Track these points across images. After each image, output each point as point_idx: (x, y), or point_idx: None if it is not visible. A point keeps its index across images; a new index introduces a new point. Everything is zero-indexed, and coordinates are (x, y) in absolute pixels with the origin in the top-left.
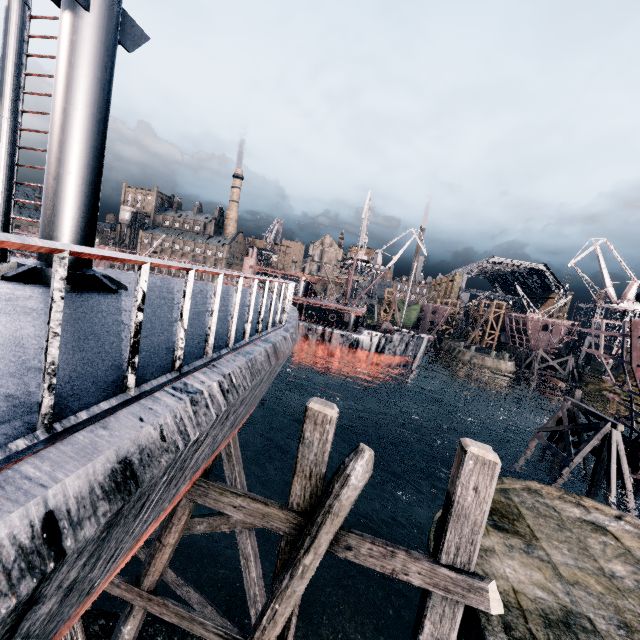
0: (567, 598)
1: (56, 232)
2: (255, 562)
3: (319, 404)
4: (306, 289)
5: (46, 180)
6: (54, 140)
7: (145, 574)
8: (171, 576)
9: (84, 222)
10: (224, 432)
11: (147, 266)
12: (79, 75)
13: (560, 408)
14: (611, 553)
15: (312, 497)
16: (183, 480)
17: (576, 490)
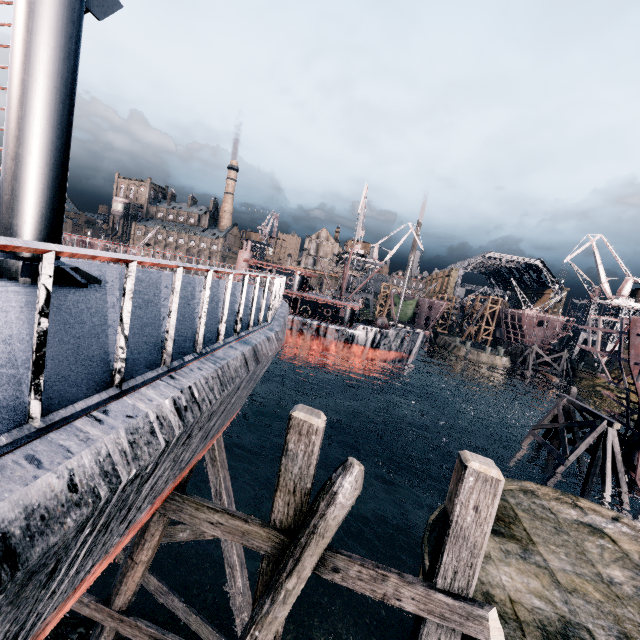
0: (565, 607)
1: (16, 219)
2: (241, 570)
3: (304, 412)
4: (301, 283)
5: (3, 161)
6: (11, 116)
7: (116, 593)
8: (154, 584)
9: (48, 209)
10: (193, 448)
11: (51, 256)
12: (38, 42)
13: (556, 405)
14: (609, 557)
15: (296, 514)
16: (136, 511)
17: (569, 486)
